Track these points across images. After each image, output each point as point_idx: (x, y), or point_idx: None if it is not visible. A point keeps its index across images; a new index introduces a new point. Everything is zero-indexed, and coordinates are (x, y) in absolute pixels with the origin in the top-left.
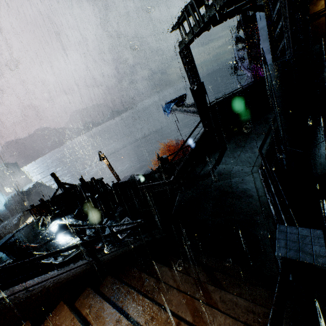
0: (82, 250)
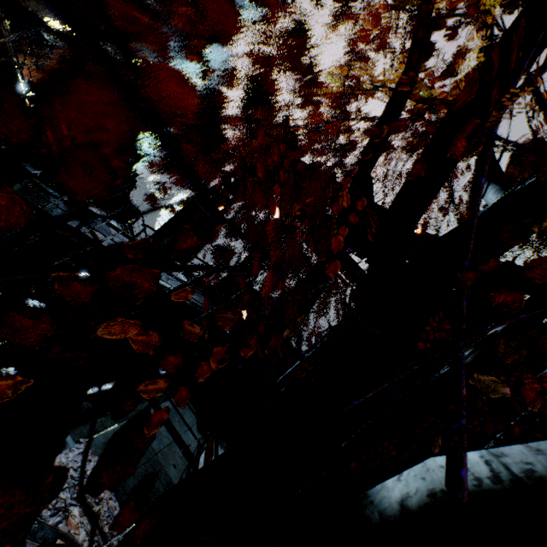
0: None
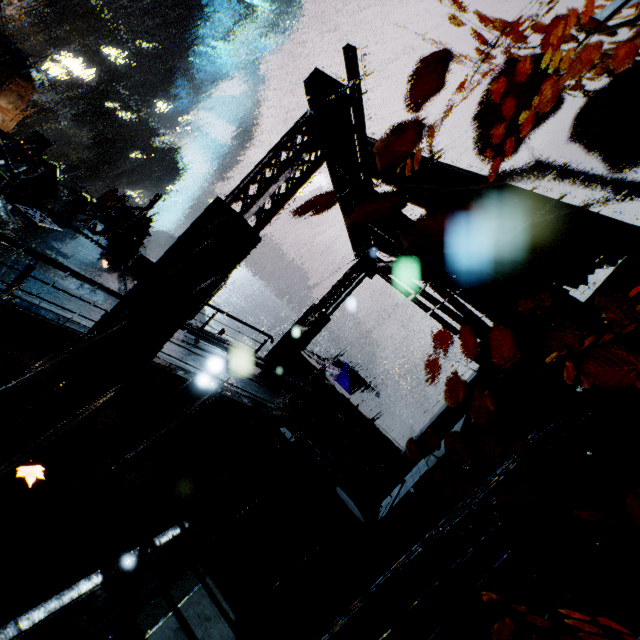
0: None
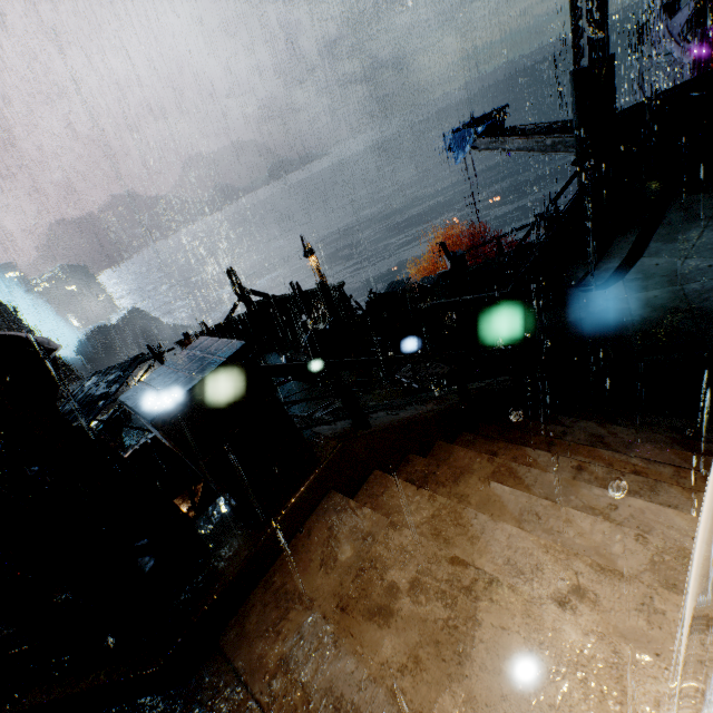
0: (335, 409)
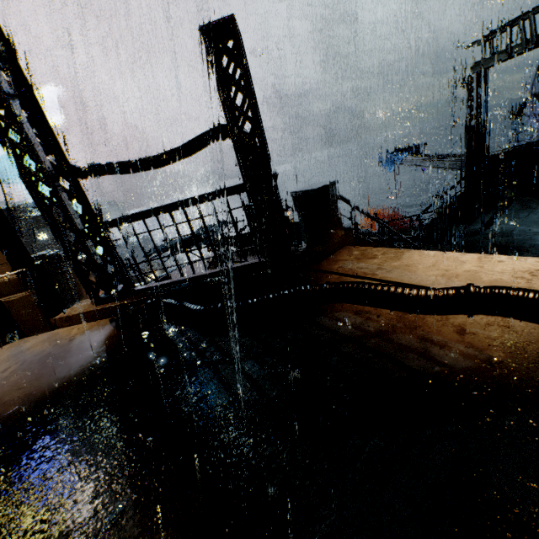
0: None
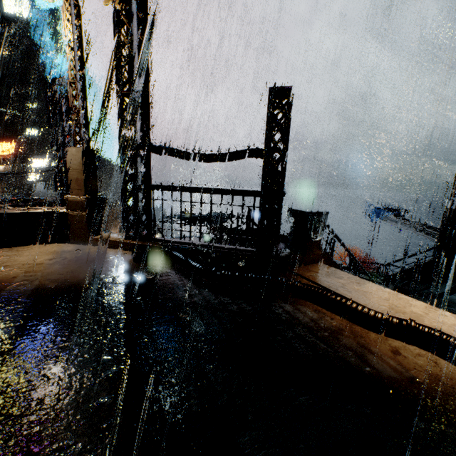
0: None
